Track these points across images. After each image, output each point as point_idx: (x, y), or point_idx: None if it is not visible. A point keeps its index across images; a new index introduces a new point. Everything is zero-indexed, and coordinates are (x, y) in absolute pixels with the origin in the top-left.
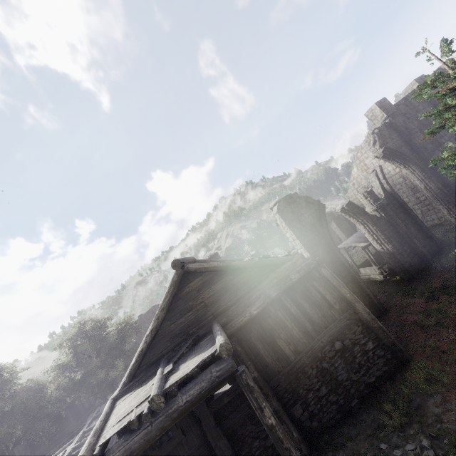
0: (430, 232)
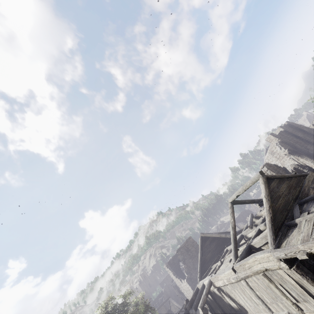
0: None
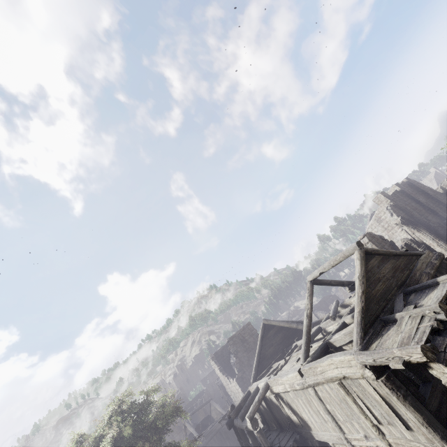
0: None
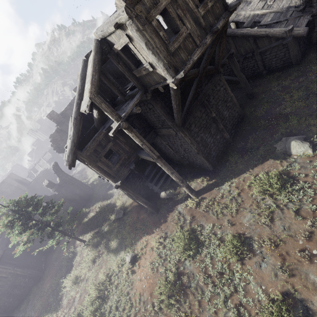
0: (87, 189)
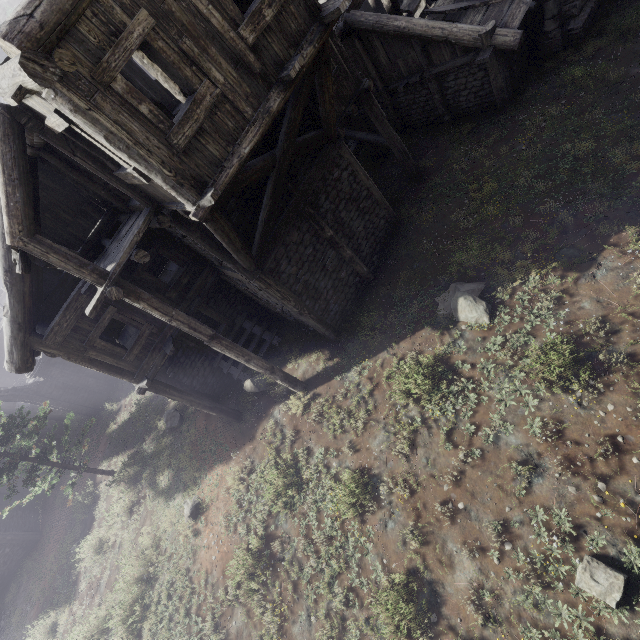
0: None
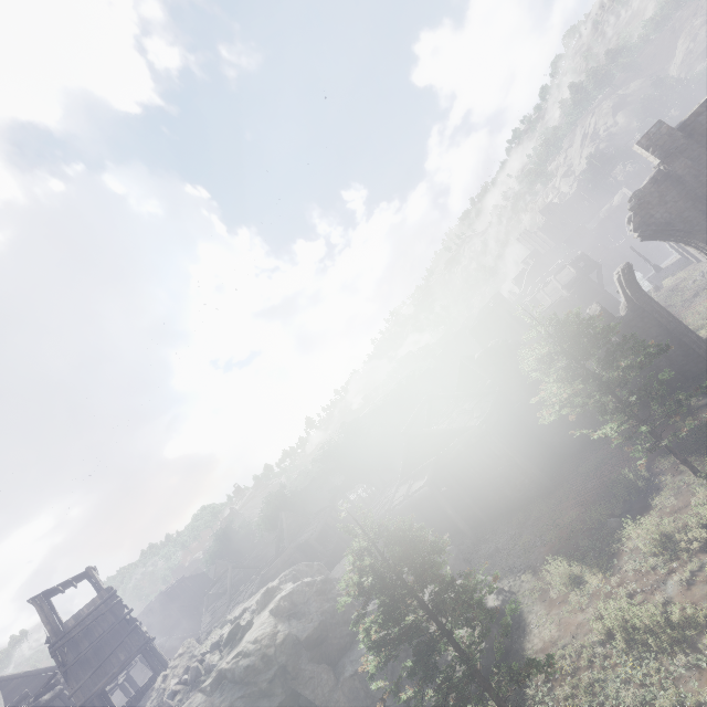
0: (699, 347)
